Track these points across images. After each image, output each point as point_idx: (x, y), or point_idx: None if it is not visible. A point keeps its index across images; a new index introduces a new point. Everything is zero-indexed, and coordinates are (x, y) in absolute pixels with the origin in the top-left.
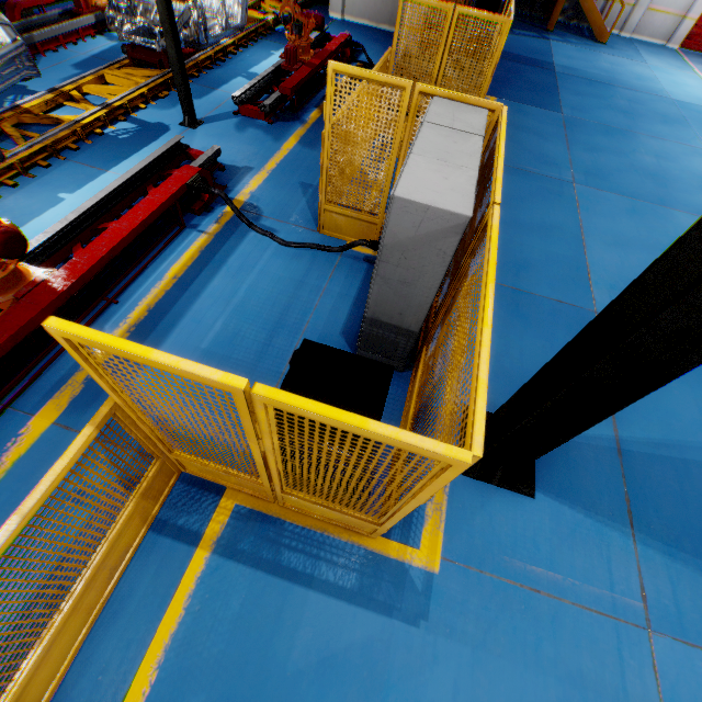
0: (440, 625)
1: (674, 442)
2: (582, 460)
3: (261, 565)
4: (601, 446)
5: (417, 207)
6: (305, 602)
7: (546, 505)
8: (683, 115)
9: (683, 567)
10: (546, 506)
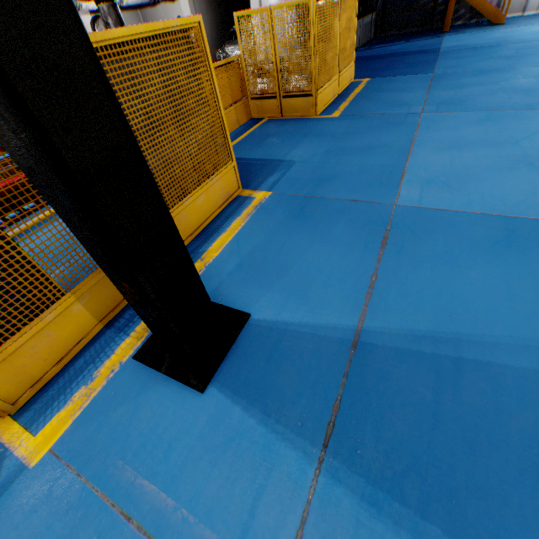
0: None
1: (451, 335)
2: (295, 352)
3: None
4: (330, 338)
5: None
6: None
7: (214, 402)
8: None
9: (393, 531)
10: (213, 403)
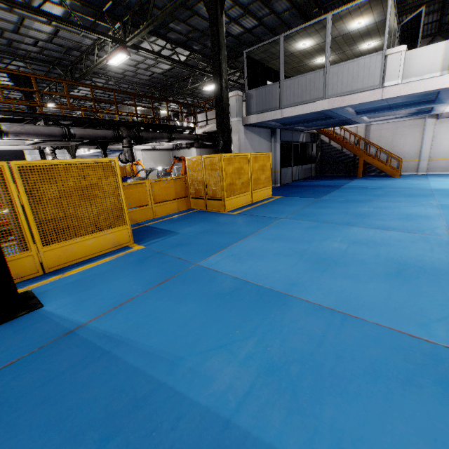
0: None
1: (123, 339)
2: (36, 330)
3: None
4: (63, 326)
5: None
6: None
7: None
8: (433, 193)
9: None
10: None
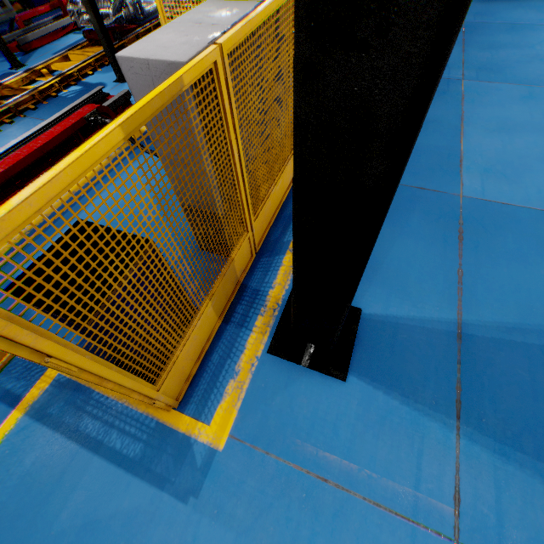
0: (209, 504)
1: (533, 327)
2: (412, 343)
3: (61, 428)
4: (438, 330)
5: (140, 65)
6: (88, 466)
7: (358, 389)
8: None
9: (519, 471)
10: (357, 390)
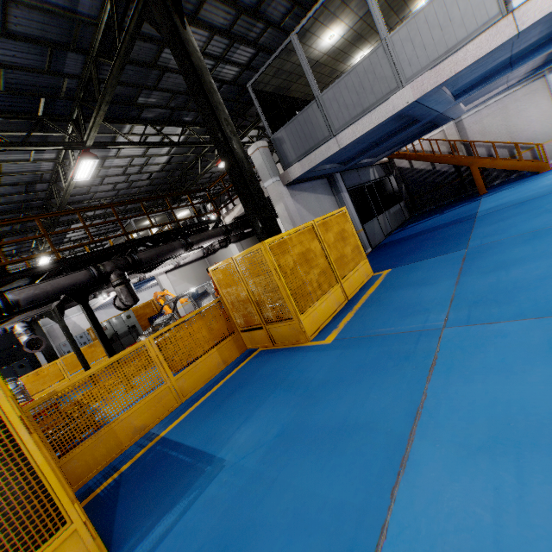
0: None
1: None
2: None
3: None
4: None
5: None
6: None
7: None
8: None
9: None
10: None
